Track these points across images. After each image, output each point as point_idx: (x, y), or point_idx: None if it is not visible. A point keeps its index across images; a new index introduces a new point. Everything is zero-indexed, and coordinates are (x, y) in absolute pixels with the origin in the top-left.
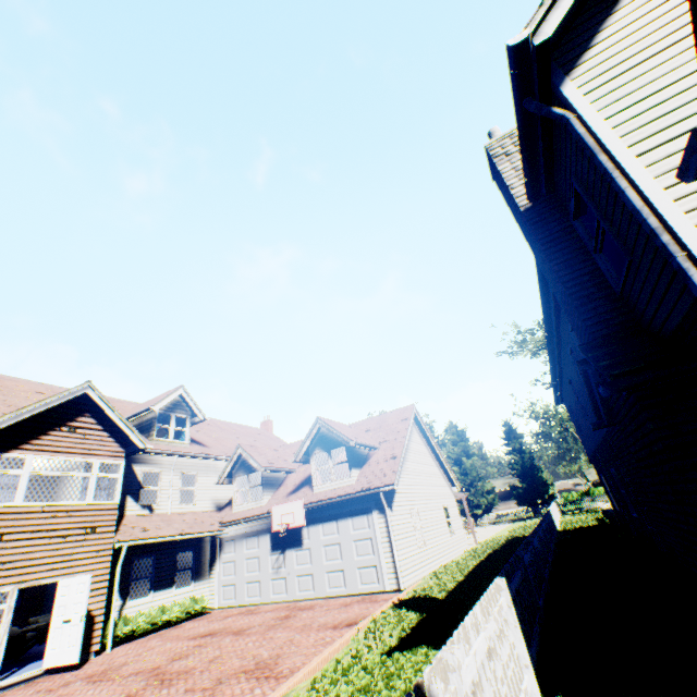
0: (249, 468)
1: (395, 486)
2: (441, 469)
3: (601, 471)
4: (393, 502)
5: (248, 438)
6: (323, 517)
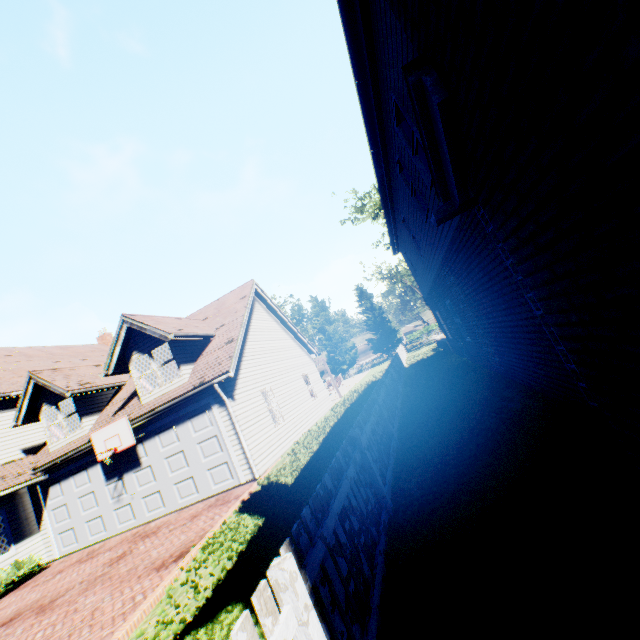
0: (57, 397)
1: (231, 373)
2: (297, 341)
3: (436, 307)
4: (236, 390)
5: (74, 359)
6: (159, 429)
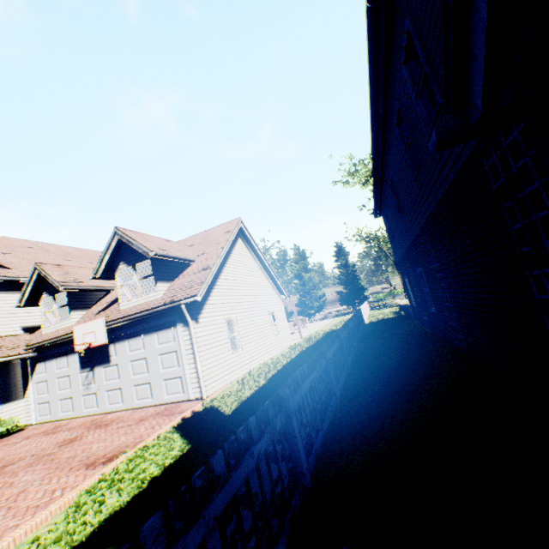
0: (55, 289)
1: (198, 298)
2: (271, 281)
3: (406, 273)
4: (201, 314)
5: (83, 260)
6: (130, 334)
